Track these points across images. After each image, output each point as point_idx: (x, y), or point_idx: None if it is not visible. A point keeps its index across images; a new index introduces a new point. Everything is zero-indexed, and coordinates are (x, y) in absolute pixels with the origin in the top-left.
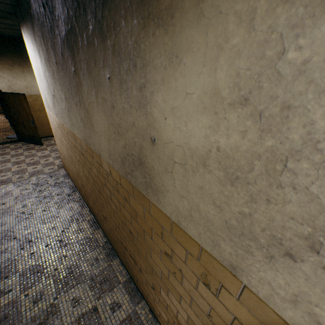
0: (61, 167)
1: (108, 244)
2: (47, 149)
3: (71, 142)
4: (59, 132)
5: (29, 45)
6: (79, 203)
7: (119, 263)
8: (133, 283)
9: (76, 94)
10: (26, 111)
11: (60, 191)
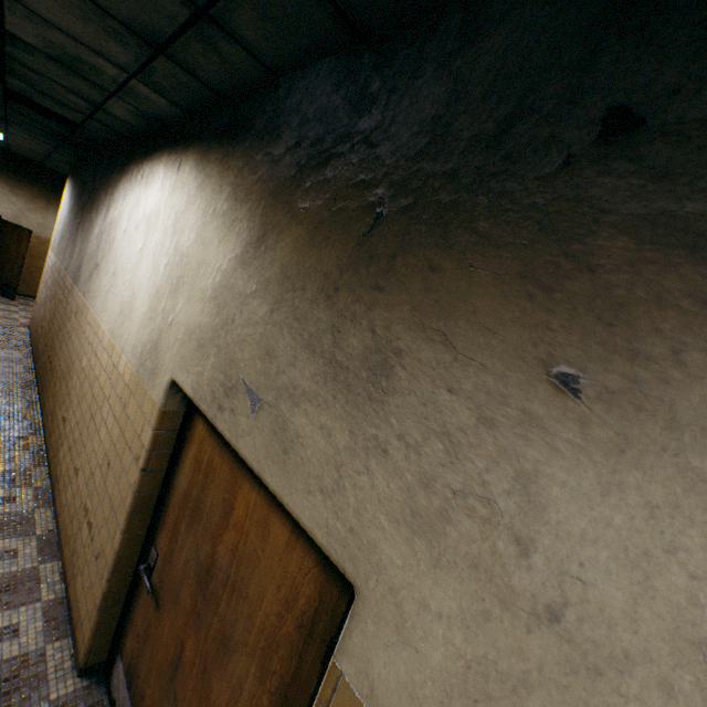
0: (26, 326)
1: (35, 382)
2: (19, 307)
3: (56, 278)
4: (50, 274)
5: (68, 192)
6: (25, 354)
7: (35, 393)
8: (39, 403)
9: (76, 235)
10: (20, 250)
11: (8, 340)
